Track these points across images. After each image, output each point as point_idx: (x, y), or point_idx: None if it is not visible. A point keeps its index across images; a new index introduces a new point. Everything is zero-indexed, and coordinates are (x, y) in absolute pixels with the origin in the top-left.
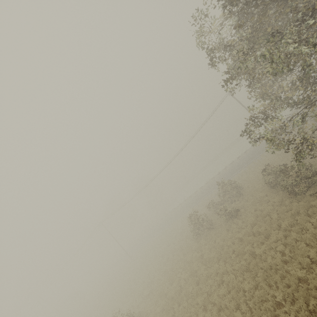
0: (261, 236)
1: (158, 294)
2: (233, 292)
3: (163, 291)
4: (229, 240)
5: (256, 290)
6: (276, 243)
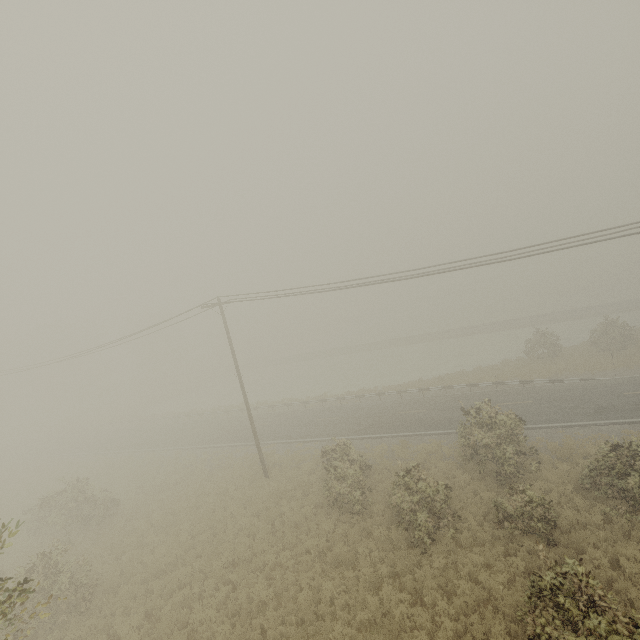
0: None
1: None
2: None
3: None
4: None
5: None
6: None
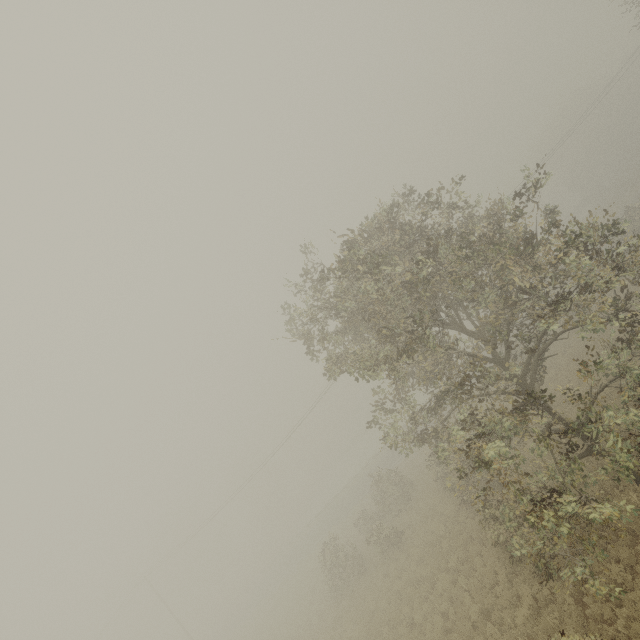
0: (426, 585)
1: None
2: None
3: None
4: (384, 598)
5: None
6: (441, 598)
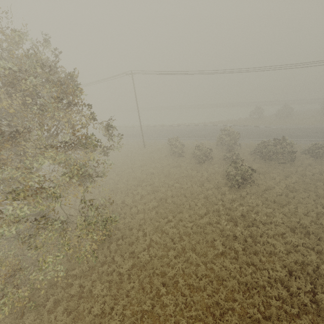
0: None
1: None
2: None
3: None
4: None
5: None
6: None
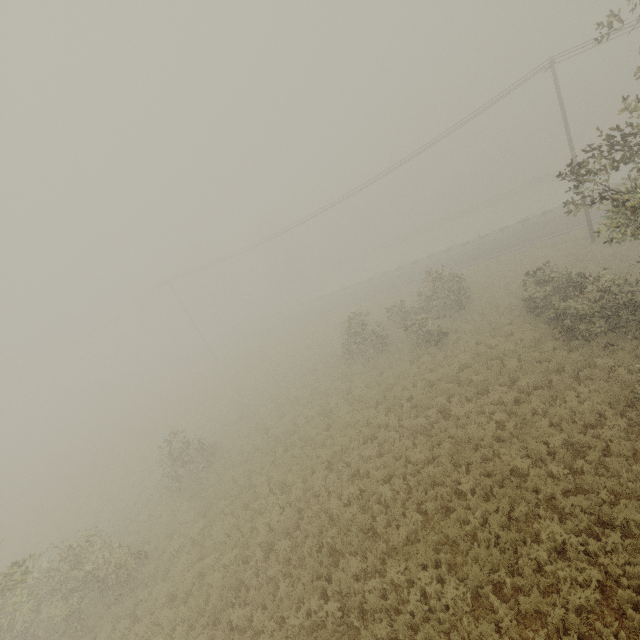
0: (471, 388)
1: (253, 425)
2: (387, 457)
3: (263, 424)
4: (408, 379)
5: (430, 466)
6: (494, 407)
